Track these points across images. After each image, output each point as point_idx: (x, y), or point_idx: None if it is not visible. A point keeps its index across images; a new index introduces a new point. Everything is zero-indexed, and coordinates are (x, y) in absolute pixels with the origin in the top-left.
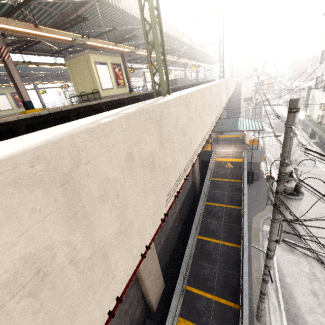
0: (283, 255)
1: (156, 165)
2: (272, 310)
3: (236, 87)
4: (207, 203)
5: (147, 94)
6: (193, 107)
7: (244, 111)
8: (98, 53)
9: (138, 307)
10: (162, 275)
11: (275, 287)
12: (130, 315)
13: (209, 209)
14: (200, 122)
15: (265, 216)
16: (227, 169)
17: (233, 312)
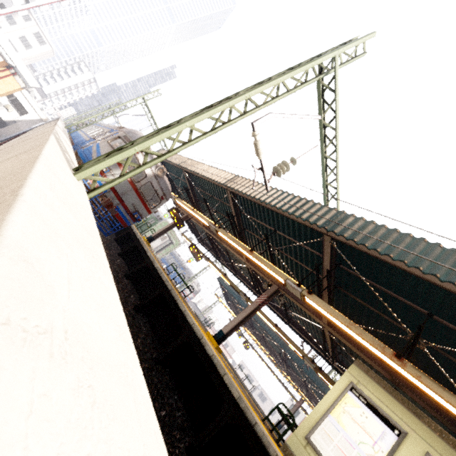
0: None
1: None
2: None
3: None
4: None
5: None
6: None
7: None
8: (393, 391)
9: None
10: None
11: None
12: None
13: None
14: None
15: None
16: None
17: None
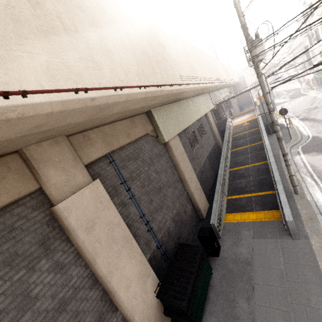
0: (314, 158)
1: (167, 52)
2: (309, 186)
3: (240, 81)
4: (232, 150)
5: None
6: (188, 49)
7: (255, 98)
8: None
9: (188, 205)
10: (203, 193)
11: (310, 175)
12: (182, 204)
13: (235, 152)
14: (198, 65)
15: (291, 144)
16: (245, 126)
17: (272, 195)
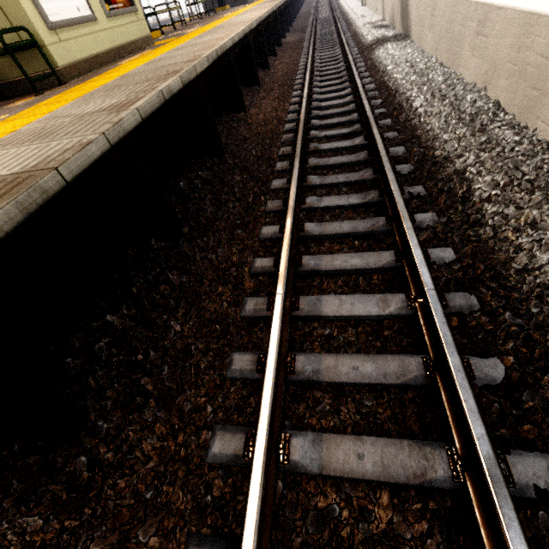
0: None
1: None
2: None
3: None
4: None
5: (240, 40)
6: None
7: None
8: None
9: None
10: None
11: None
12: None
13: None
14: None
15: None
16: None
17: None
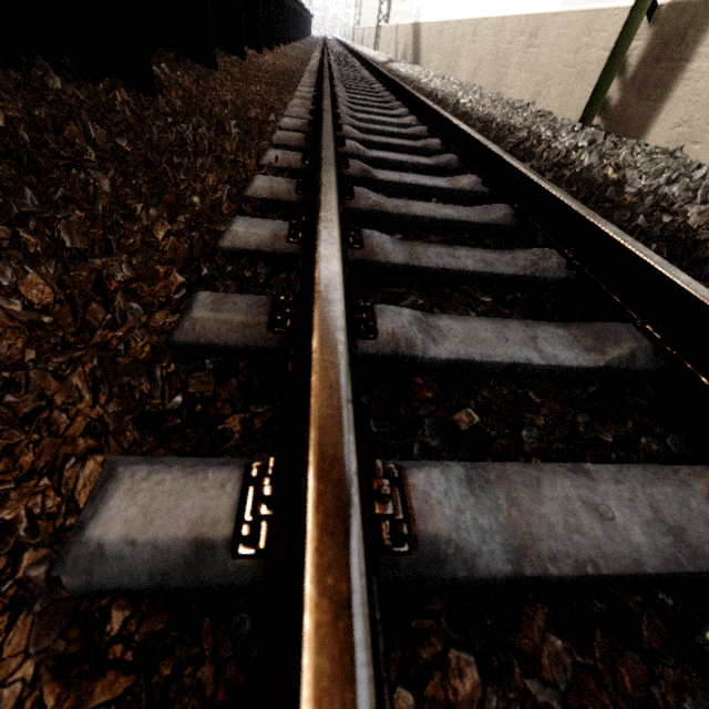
0: None
1: None
2: None
3: None
4: None
5: None
6: None
7: None
8: None
9: None
10: None
11: None
12: None
13: None
14: None
15: None
16: None
17: None
